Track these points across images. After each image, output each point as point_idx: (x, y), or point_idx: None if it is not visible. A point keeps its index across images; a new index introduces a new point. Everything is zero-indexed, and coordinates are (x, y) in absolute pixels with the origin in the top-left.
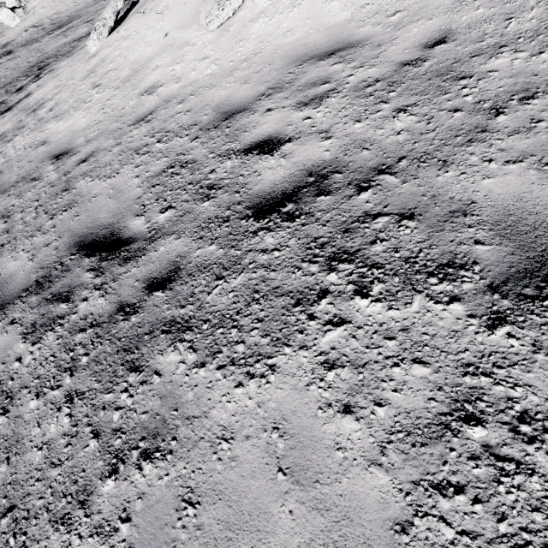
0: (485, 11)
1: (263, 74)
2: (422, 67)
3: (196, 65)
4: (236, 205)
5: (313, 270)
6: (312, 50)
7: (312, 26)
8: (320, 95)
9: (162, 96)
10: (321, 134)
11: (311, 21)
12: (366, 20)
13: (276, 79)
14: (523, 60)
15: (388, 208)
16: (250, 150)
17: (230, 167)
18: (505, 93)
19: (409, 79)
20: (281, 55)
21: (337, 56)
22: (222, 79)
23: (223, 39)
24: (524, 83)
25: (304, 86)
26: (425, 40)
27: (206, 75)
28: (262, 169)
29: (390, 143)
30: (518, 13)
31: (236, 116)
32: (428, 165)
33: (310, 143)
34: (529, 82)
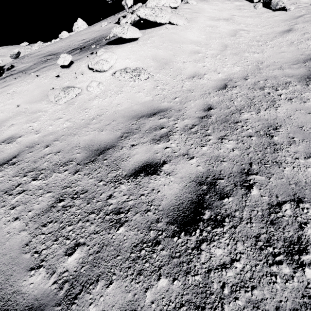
0: (218, 98)
1: (113, 125)
2: (212, 118)
3: (52, 122)
4: (156, 224)
5: (287, 271)
6: (140, 113)
7: (132, 102)
8: (164, 134)
9: (23, 143)
10: (185, 156)
11: (130, 100)
12: (161, 100)
13: (125, 127)
14: (255, 115)
15: (279, 197)
16: (136, 173)
17: (127, 190)
18: (264, 127)
19: (211, 124)
20: (119, 115)
21: (159, 115)
22: (80, 129)
23: (70, 108)
24: (266, 123)
25: (149, 130)
26: (202, 108)
27: (64, 128)
28: (158, 187)
29: (233, 156)
30: (233, 99)
31: (108, 152)
32: (270, 165)
33: (181, 162)
34: (268, 123)
